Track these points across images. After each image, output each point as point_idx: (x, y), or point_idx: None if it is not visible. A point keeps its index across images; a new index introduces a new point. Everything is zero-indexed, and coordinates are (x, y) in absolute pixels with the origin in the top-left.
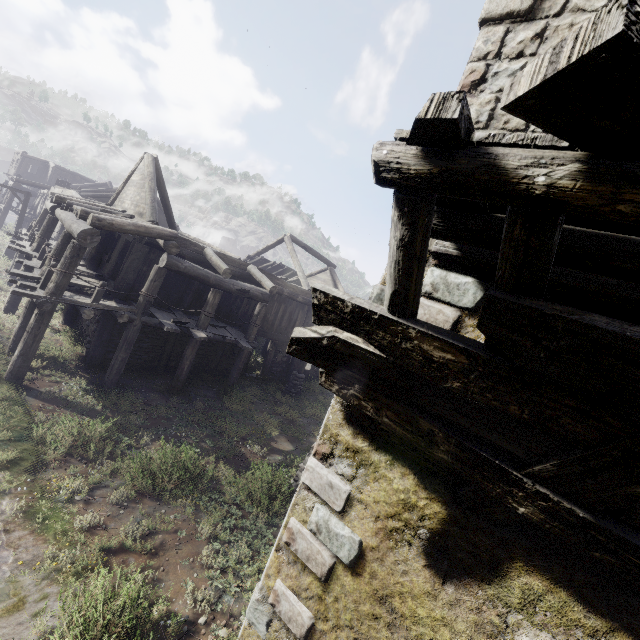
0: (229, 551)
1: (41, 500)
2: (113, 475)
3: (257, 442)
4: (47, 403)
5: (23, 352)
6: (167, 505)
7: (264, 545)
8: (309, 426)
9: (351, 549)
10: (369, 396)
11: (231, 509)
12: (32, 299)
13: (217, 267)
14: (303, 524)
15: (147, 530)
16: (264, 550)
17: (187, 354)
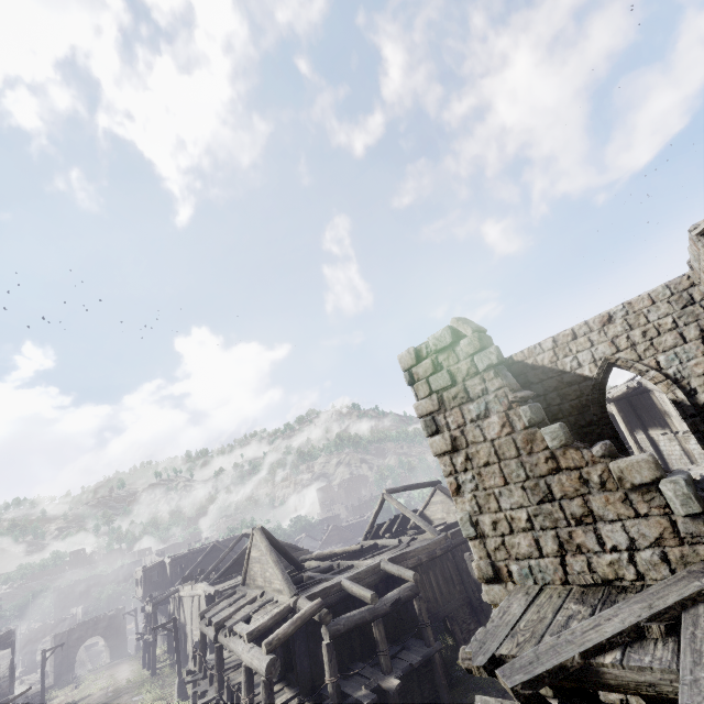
0: None
1: None
2: None
3: None
4: None
5: None
6: None
7: None
8: None
9: None
10: None
11: None
12: None
13: (363, 598)
14: None
15: None
16: None
17: None
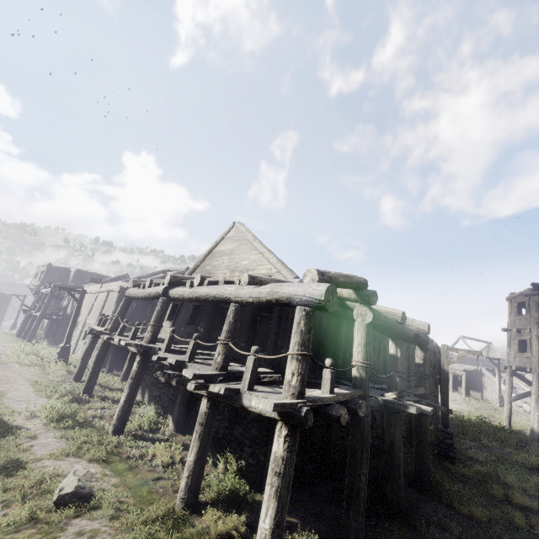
0: None
1: None
2: None
3: None
4: None
5: (277, 519)
6: None
7: None
8: None
9: None
10: None
11: None
12: (208, 409)
13: (384, 313)
14: None
15: None
16: None
17: (397, 440)
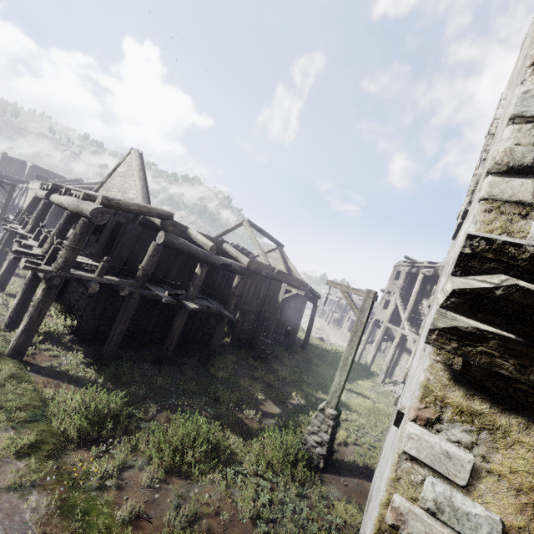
0: (276, 532)
1: (73, 490)
2: (133, 452)
3: (249, 407)
4: (50, 378)
5: (27, 327)
6: (196, 483)
7: (306, 521)
8: (285, 388)
9: (492, 531)
10: (513, 352)
11: (258, 481)
12: (32, 275)
13: (203, 244)
14: (412, 502)
15: (189, 515)
16: (307, 526)
17: (177, 324)
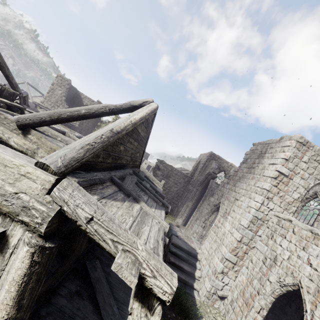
0: None
1: None
2: None
3: None
4: None
5: None
6: None
7: None
8: None
9: None
10: None
11: None
12: None
13: None
14: None
15: None
16: None
17: None
